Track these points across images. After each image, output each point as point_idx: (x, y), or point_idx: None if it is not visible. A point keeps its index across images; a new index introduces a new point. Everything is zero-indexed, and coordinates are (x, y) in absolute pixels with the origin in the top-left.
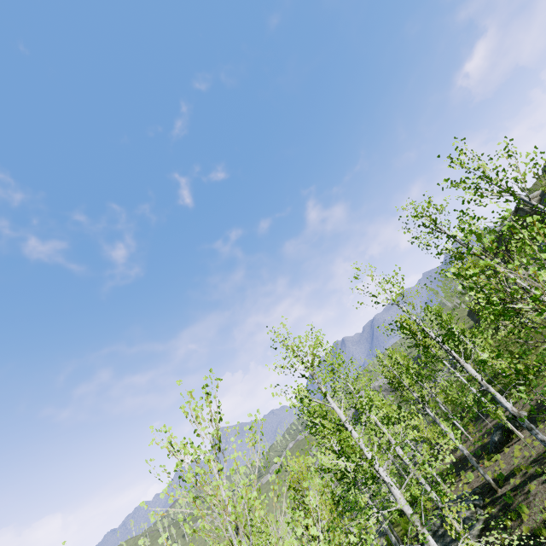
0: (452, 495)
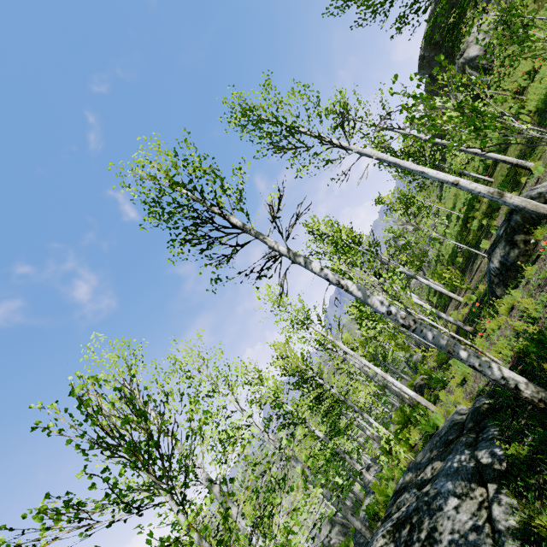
0: (440, 417)
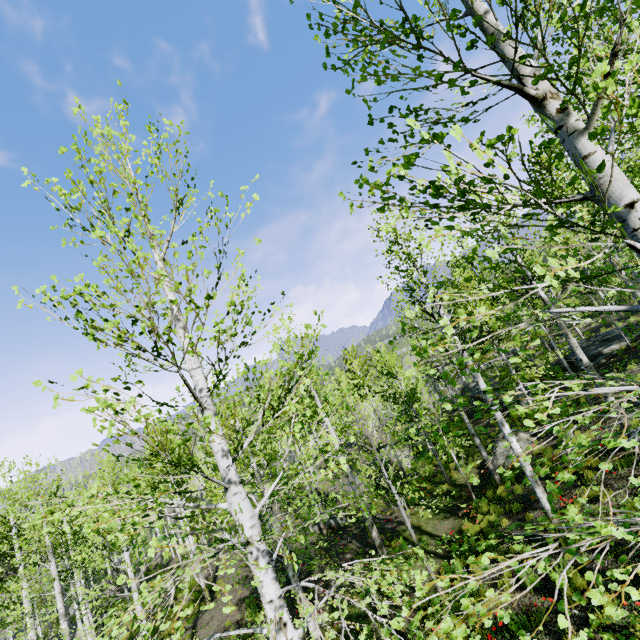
0: None
